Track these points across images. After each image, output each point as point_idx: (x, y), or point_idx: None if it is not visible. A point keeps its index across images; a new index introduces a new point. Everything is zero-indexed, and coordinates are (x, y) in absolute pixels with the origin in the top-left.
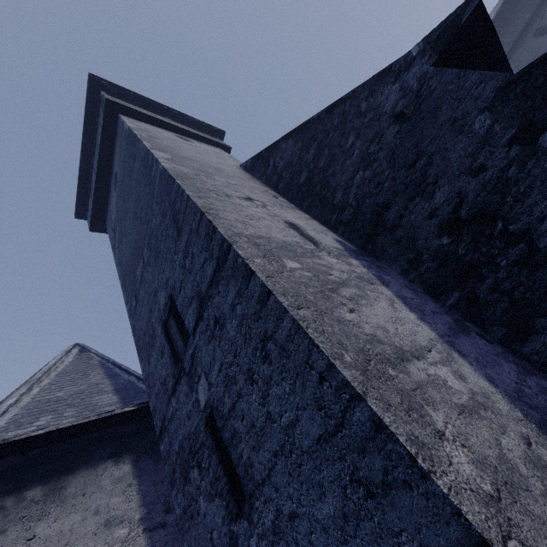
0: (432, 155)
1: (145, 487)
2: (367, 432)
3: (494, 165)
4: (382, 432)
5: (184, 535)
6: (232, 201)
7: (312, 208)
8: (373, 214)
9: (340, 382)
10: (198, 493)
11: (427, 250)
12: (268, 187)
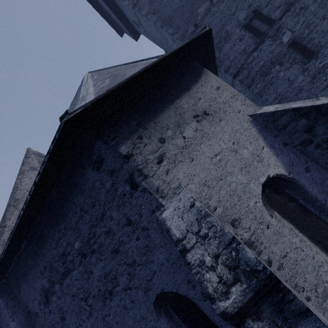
0: None
1: None
2: None
3: None
4: None
5: (263, 95)
6: None
7: None
8: None
9: None
10: (279, 73)
11: None
12: None
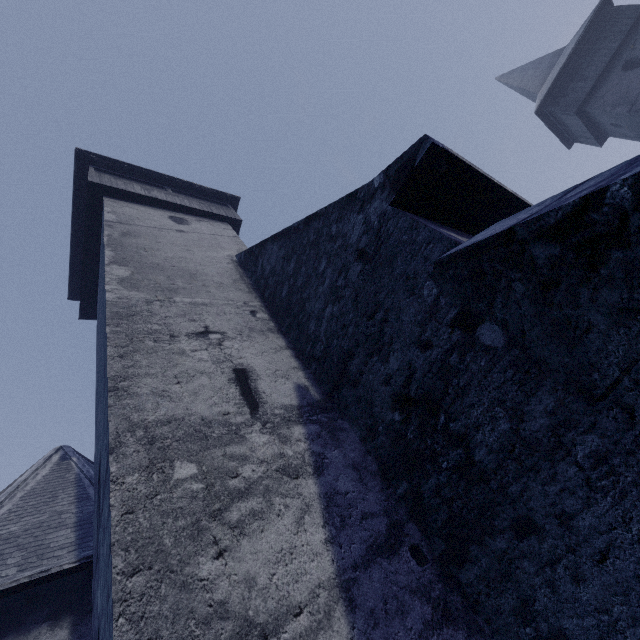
0: (389, 310)
1: None
2: None
3: (439, 344)
4: None
5: None
6: (172, 347)
7: (291, 331)
8: (339, 359)
9: None
10: None
11: (382, 422)
12: (255, 292)
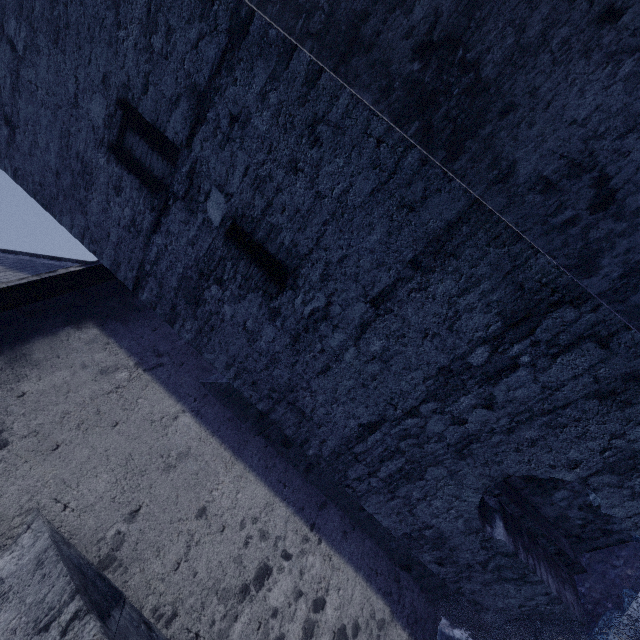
0: None
1: (126, 343)
2: (415, 170)
3: None
4: (426, 165)
5: (202, 350)
6: None
7: (267, 6)
8: (349, 25)
9: (397, 140)
10: (221, 305)
11: (399, 77)
12: None
